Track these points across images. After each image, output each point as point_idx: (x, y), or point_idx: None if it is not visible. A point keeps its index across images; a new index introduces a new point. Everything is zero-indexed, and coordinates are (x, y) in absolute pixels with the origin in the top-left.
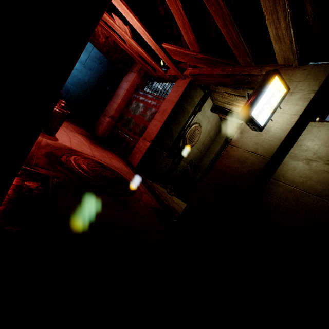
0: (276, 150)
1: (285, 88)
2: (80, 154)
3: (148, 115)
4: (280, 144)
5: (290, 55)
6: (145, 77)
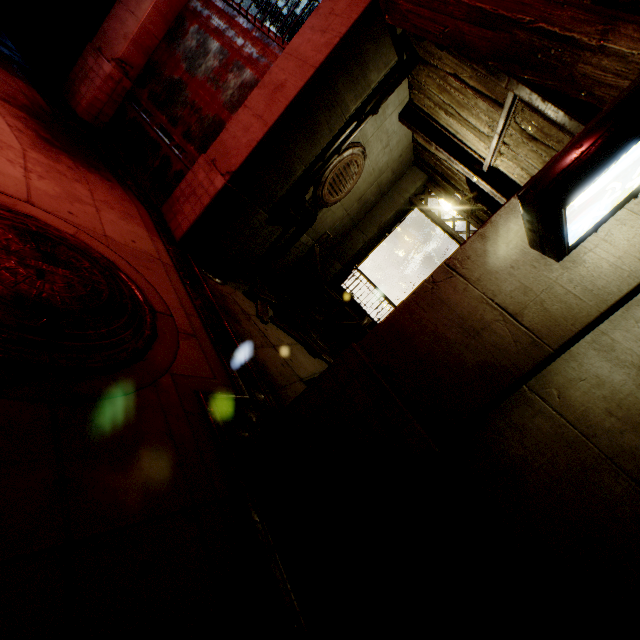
0: (581, 332)
1: None
2: None
3: (232, 89)
4: (600, 315)
5: None
6: None
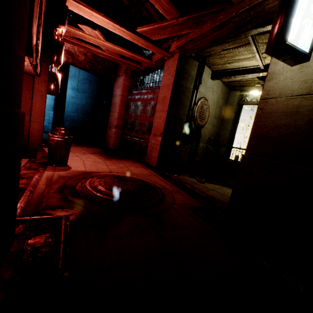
0: None
1: None
2: (96, 174)
3: (150, 110)
4: None
5: None
6: (133, 76)
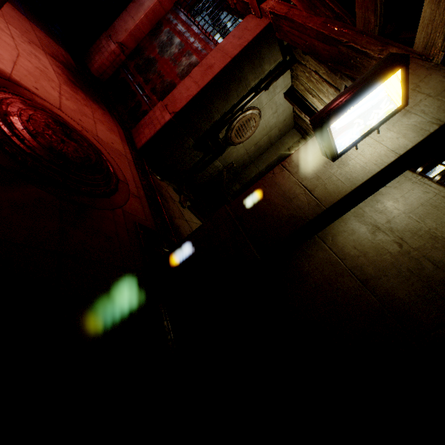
0: (341, 200)
1: (402, 100)
2: (26, 95)
3: (183, 66)
4: (351, 191)
5: (439, 39)
6: None
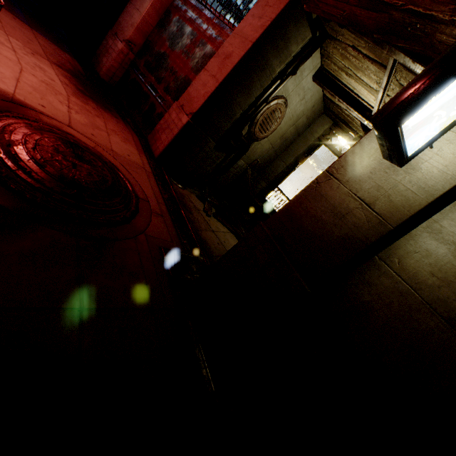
0: (413, 216)
1: None
2: (32, 115)
3: (197, 58)
4: (428, 205)
5: None
6: None
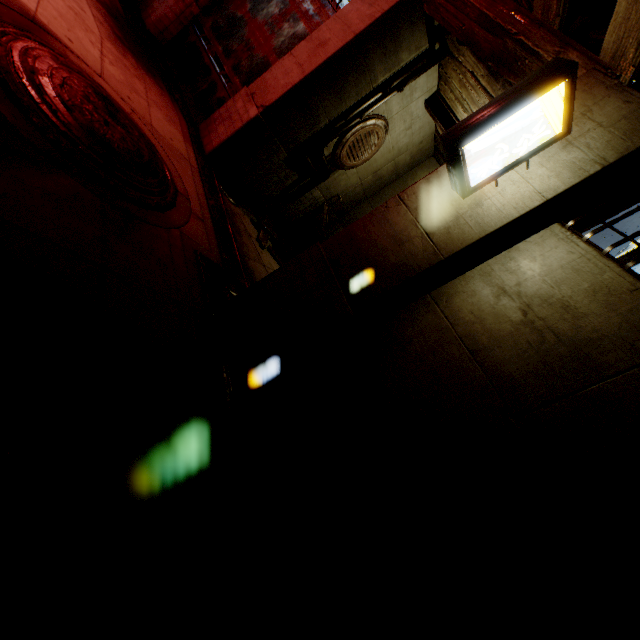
0: (464, 249)
1: (563, 125)
2: (57, 47)
3: (284, 37)
4: (479, 240)
5: (631, 48)
6: None
